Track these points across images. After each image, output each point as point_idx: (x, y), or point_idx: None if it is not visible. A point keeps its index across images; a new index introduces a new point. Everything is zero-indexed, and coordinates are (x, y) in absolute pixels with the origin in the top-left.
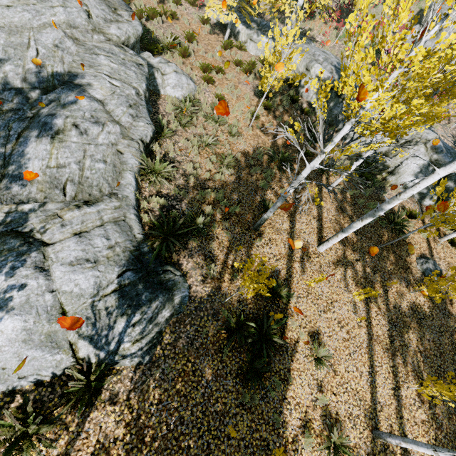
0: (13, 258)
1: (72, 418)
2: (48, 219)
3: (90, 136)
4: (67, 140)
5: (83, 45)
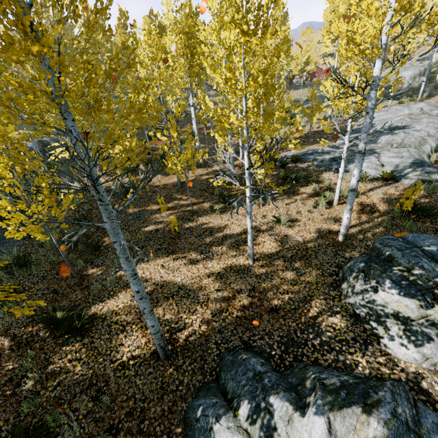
0: (368, 154)
1: (376, 185)
2: (382, 150)
3: (410, 134)
4: (398, 135)
5: (413, 119)
